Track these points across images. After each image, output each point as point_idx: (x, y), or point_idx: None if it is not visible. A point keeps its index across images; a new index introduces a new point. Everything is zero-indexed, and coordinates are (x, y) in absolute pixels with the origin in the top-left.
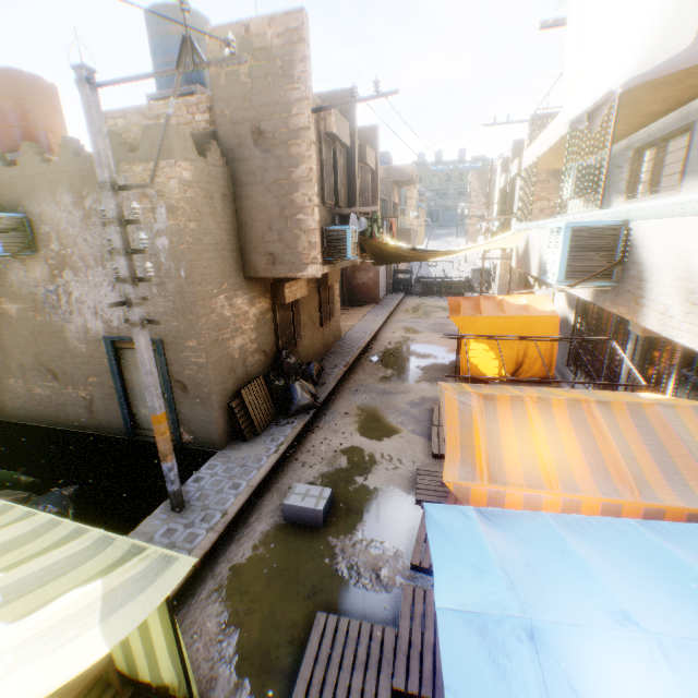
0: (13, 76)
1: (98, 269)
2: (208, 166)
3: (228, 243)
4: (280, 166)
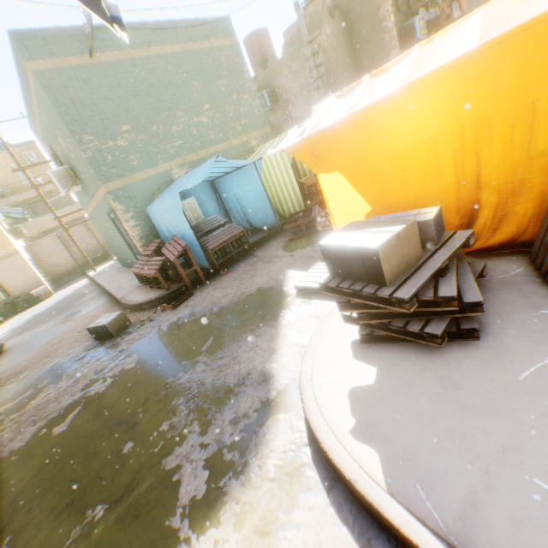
0: (256, 34)
1: (300, 99)
2: (336, 24)
3: (349, 62)
4: (369, 3)
